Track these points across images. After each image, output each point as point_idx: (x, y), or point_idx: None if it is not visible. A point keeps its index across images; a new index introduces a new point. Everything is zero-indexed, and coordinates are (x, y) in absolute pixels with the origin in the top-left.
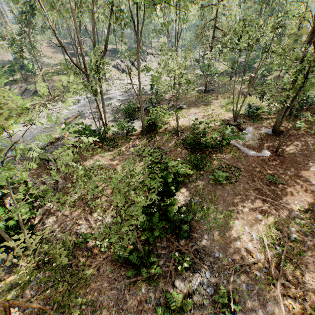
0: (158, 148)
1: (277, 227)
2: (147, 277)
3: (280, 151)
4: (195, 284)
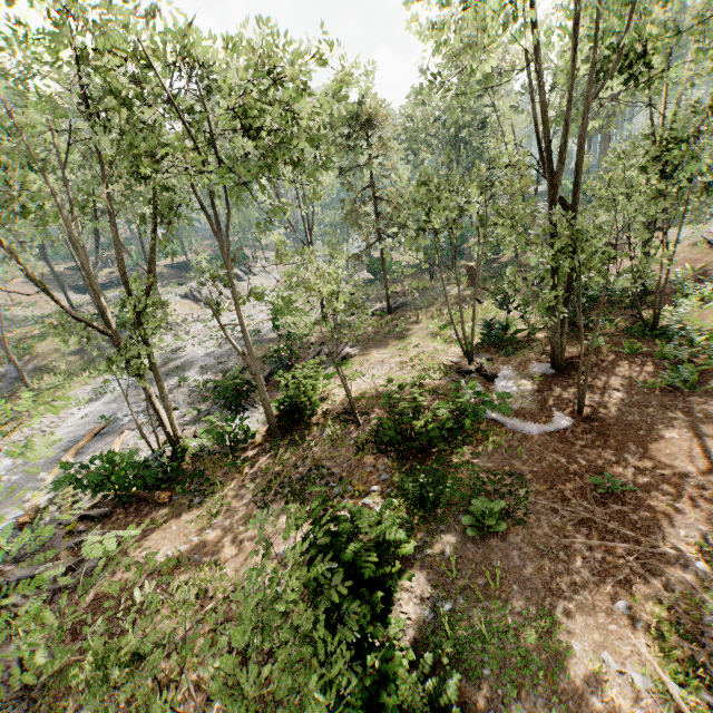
0: (317, 468)
1: (681, 630)
2: None
3: (587, 409)
4: None
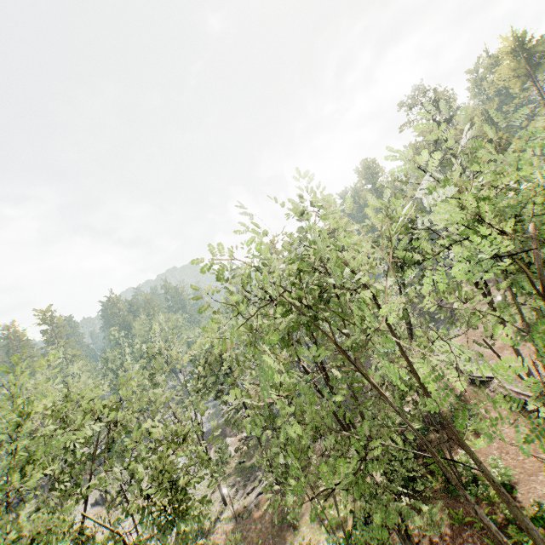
0: None
1: None
2: None
3: None
4: None
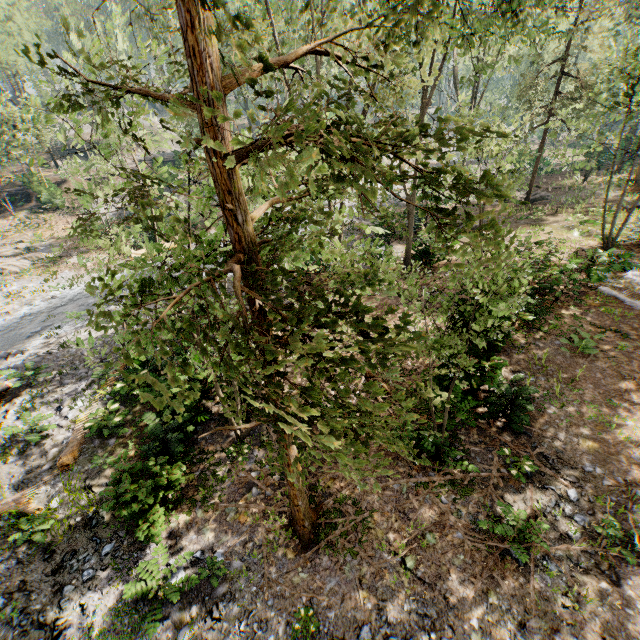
0: (439, 292)
1: None
2: (450, 480)
3: None
4: (546, 505)
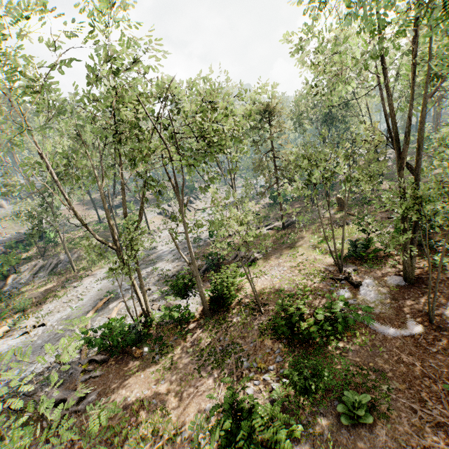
0: (233, 344)
1: None
2: None
3: (436, 319)
4: None
